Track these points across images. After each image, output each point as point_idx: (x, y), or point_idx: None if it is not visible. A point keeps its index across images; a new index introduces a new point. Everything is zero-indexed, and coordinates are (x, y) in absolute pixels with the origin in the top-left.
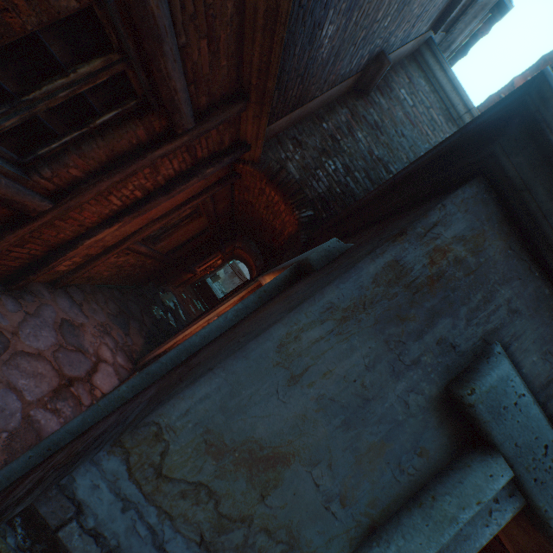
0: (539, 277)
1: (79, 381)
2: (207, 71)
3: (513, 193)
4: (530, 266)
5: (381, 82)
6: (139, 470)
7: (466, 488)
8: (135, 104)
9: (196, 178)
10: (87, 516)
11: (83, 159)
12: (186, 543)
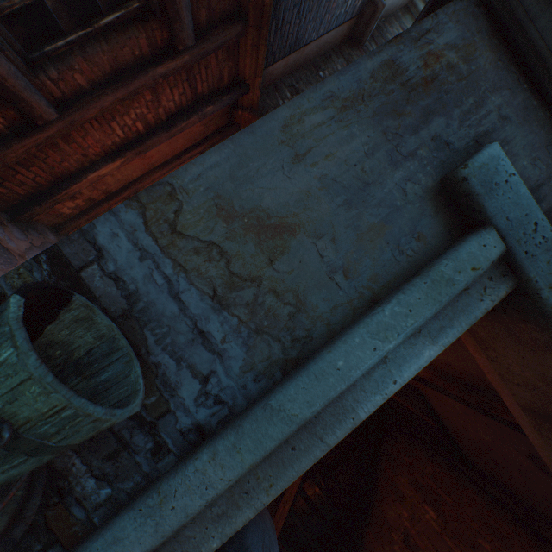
0: (528, 90)
1: None
2: None
3: (501, 3)
4: (519, 79)
5: (376, 33)
6: (155, 225)
7: (461, 254)
8: (137, 7)
9: (196, 116)
10: (107, 261)
11: (88, 63)
12: (200, 295)
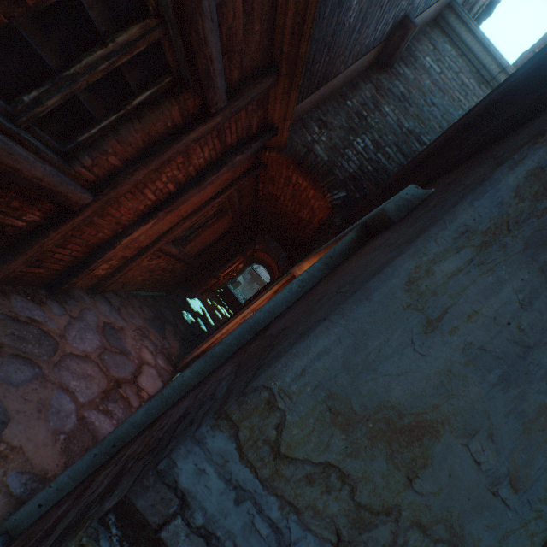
0: None
1: (126, 383)
2: (241, 37)
3: None
4: None
5: (404, 53)
6: (251, 449)
7: None
8: (169, 81)
9: (226, 167)
10: (194, 510)
11: (121, 145)
12: (318, 544)
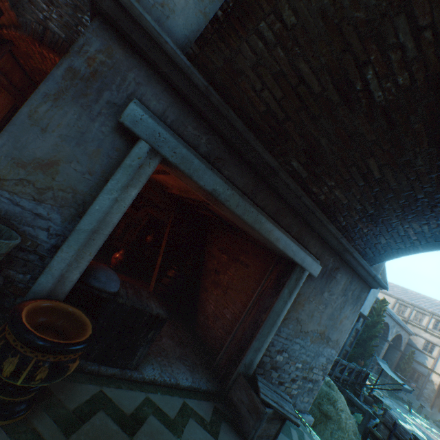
0: (146, 66)
1: None
2: None
3: (115, 23)
4: (140, 61)
5: None
6: None
7: (132, 154)
8: None
9: None
10: None
11: None
12: (28, 201)
